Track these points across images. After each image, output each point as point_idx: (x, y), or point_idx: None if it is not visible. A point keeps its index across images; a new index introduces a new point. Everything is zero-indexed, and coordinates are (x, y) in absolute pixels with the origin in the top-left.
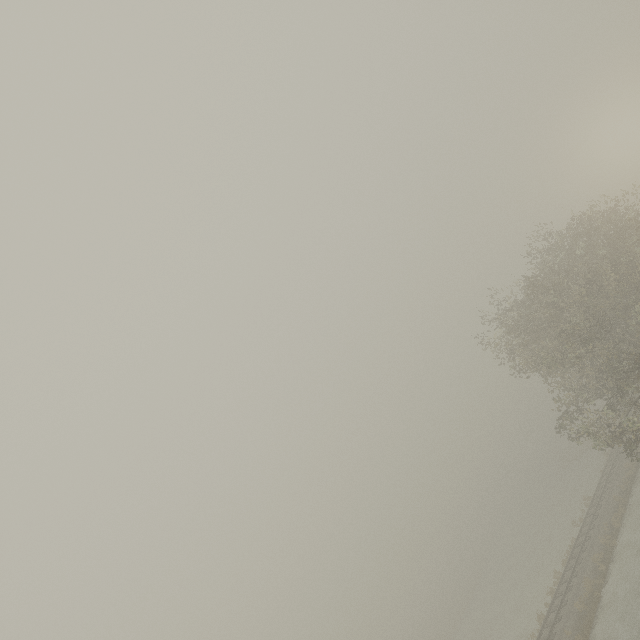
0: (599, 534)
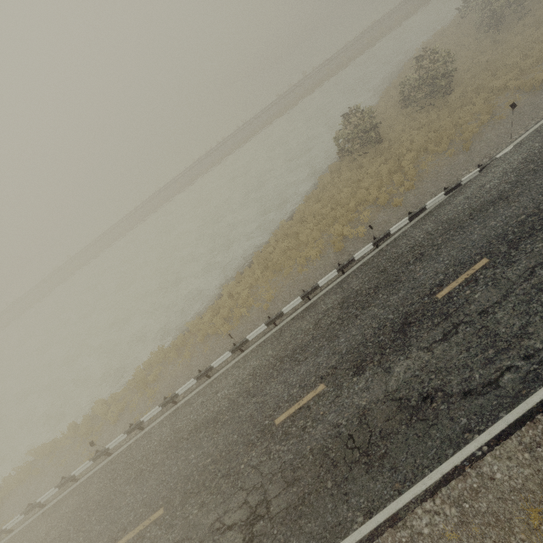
0: (414, 4)
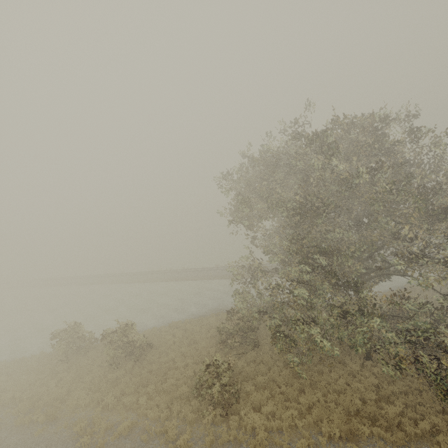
0: None
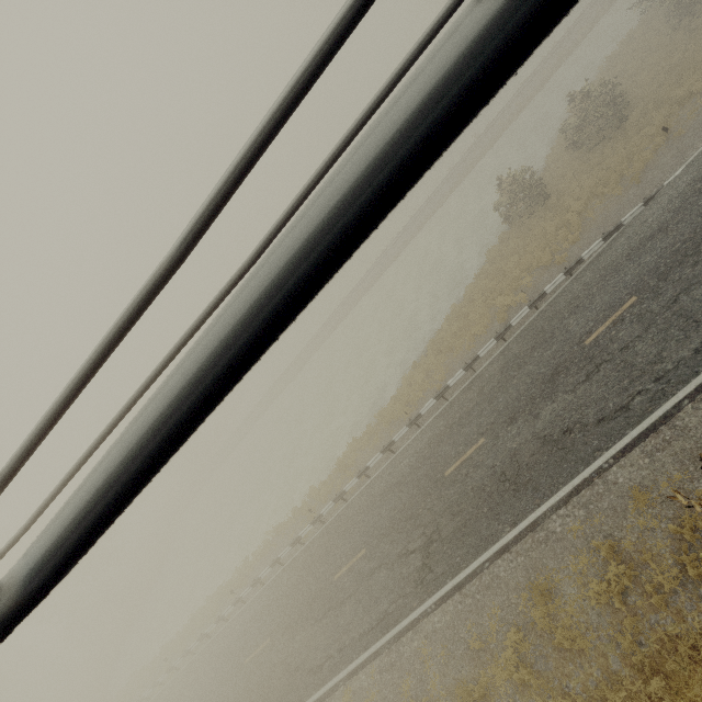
0: (603, 3)
